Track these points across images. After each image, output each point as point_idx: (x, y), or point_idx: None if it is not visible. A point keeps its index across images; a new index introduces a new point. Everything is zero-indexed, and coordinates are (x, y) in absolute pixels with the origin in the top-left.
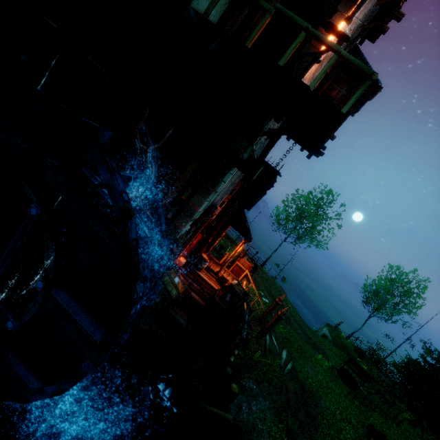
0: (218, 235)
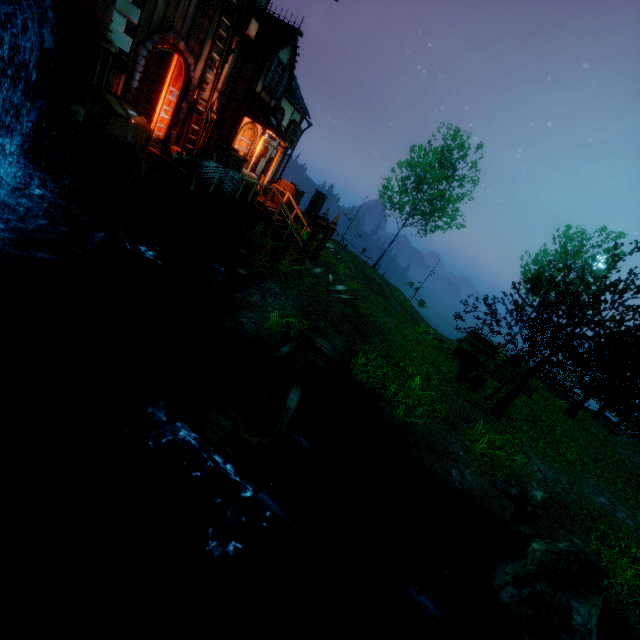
0: (231, 131)
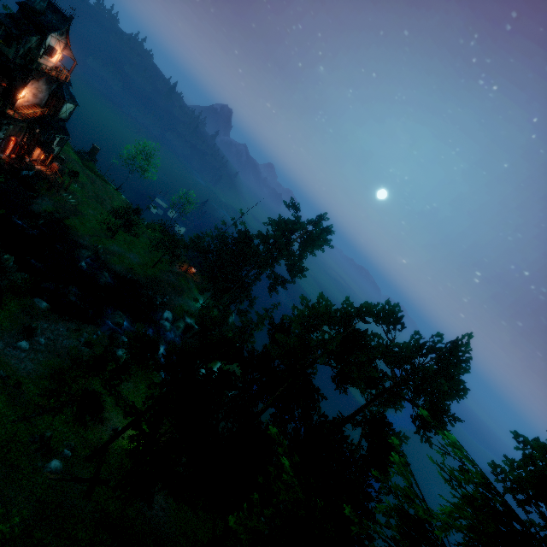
0: (33, 150)
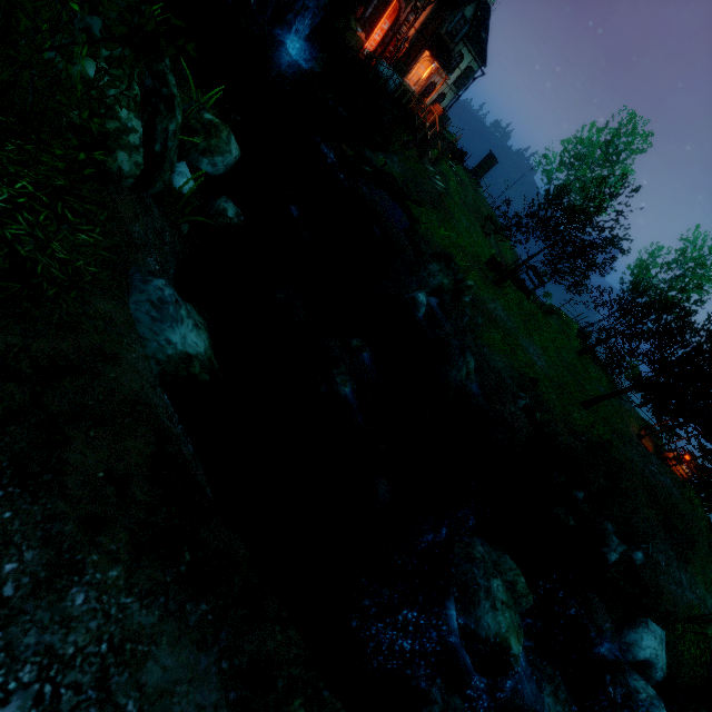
0: (414, 59)
